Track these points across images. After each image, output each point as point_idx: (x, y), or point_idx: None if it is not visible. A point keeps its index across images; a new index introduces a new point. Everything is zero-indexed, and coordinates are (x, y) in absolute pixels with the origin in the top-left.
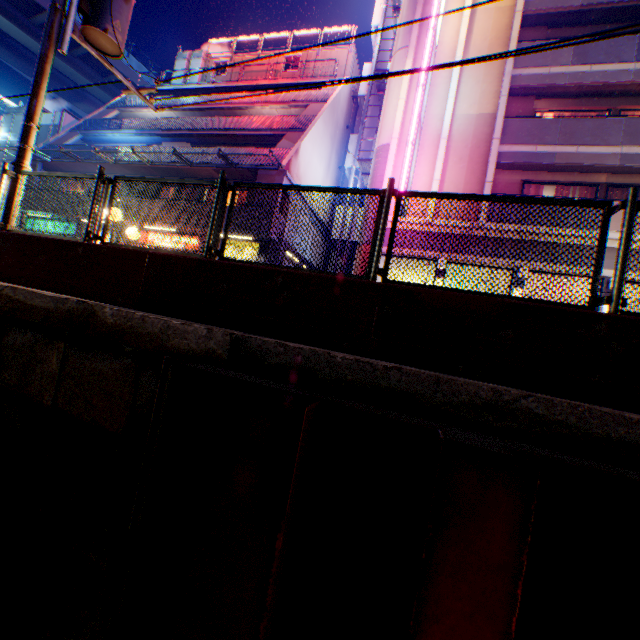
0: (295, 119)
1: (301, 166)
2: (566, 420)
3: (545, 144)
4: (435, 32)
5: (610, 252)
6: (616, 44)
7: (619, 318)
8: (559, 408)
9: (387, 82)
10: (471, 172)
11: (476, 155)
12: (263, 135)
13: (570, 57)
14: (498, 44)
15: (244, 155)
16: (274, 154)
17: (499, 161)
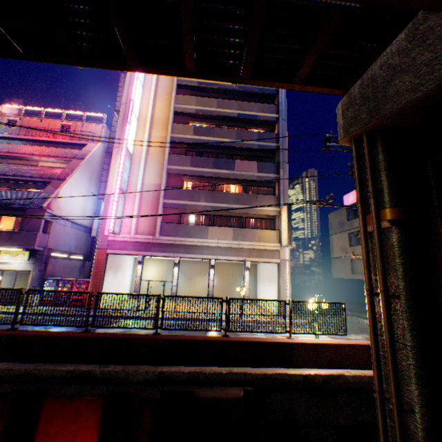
0: (61, 170)
1: (62, 201)
2: (44, 373)
3: (183, 200)
4: (127, 149)
5: (211, 247)
6: (206, 160)
7: (73, 336)
8: (43, 370)
9: (112, 161)
10: (153, 211)
11: (155, 203)
12: (37, 180)
13: (190, 163)
14: (162, 152)
15: (14, 203)
16: (41, 196)
17: (164, 206)
